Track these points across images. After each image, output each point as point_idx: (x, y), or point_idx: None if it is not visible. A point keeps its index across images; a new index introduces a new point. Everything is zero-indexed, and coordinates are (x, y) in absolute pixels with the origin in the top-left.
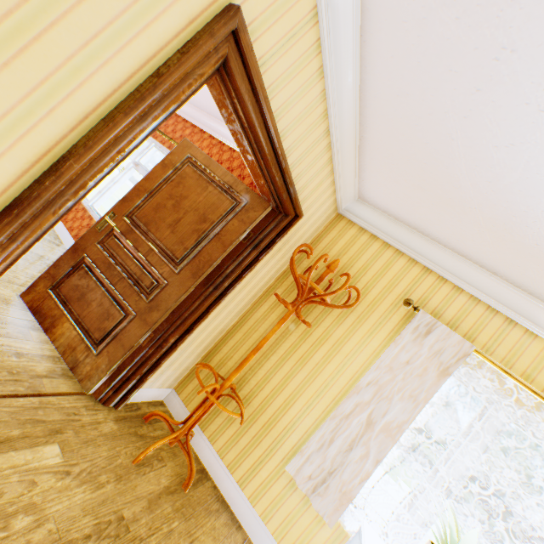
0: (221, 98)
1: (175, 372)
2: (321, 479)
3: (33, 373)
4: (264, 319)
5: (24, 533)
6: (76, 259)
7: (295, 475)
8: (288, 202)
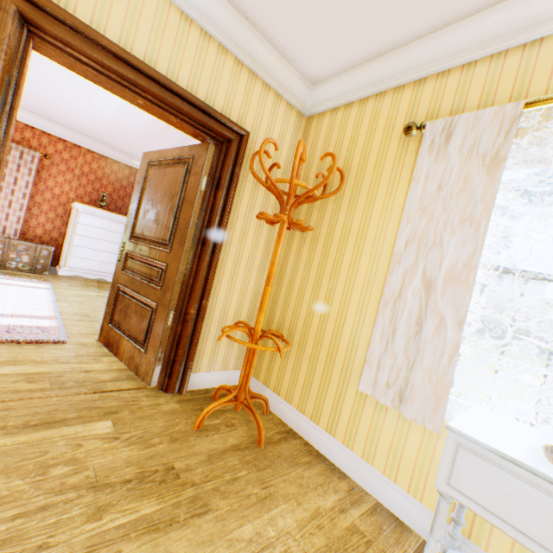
0: (64, 60)
1: (231, 350)
2: (403, 382)
3: (98, 380)
4: (286, 260)
5: (60, 477)
6: (116, 292)
7: (373, 392)
8: (217, 126)
